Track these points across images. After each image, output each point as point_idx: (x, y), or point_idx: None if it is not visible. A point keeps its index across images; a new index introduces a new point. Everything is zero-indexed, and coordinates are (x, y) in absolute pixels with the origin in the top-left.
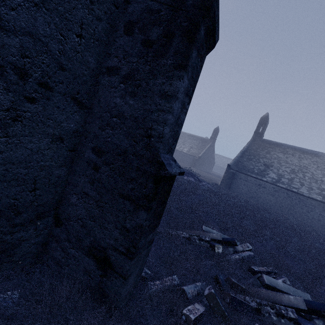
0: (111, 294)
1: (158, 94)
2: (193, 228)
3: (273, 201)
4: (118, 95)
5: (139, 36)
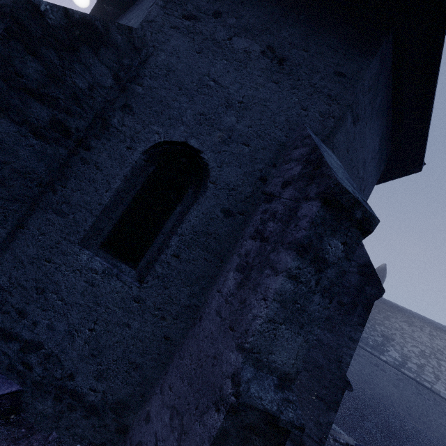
0: None
1: (347, 336)
2: None
3: (396, 396)
4: None
5: (335, 297)
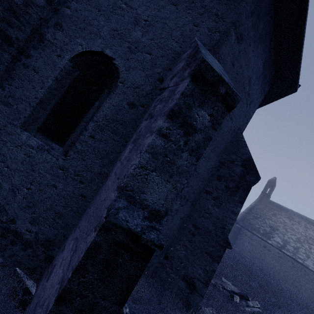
0: (193, 304)
1: (230, 210)
2: (216, 278)
3: (277, 268)
4: (210, 204)
5: (224, 183)
